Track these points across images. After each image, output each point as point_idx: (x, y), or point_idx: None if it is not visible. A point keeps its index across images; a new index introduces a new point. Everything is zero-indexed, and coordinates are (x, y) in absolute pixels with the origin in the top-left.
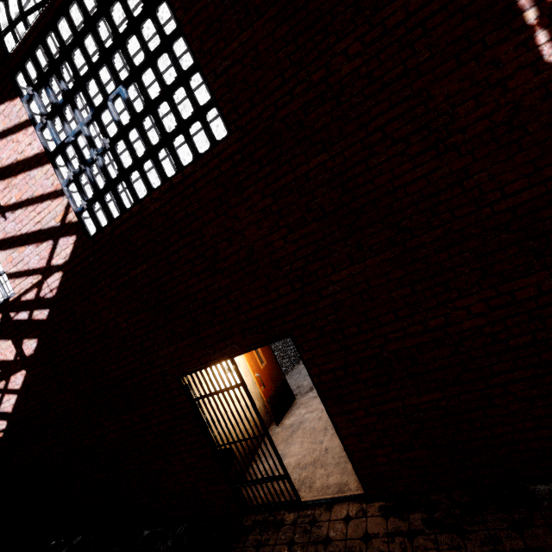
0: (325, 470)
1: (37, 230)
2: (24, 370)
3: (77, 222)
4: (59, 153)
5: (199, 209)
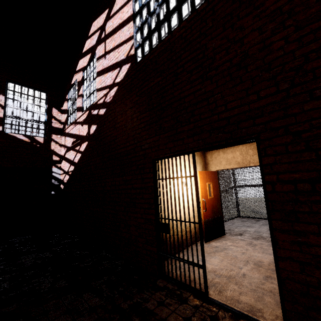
0: (239, 288)
1: (115, 63)
2: (87, 141)
3: (133, 55)
4: (139, 12)
5: (211, 27)
